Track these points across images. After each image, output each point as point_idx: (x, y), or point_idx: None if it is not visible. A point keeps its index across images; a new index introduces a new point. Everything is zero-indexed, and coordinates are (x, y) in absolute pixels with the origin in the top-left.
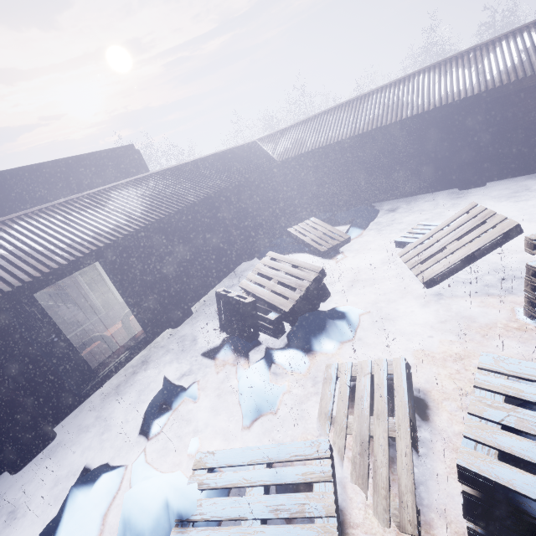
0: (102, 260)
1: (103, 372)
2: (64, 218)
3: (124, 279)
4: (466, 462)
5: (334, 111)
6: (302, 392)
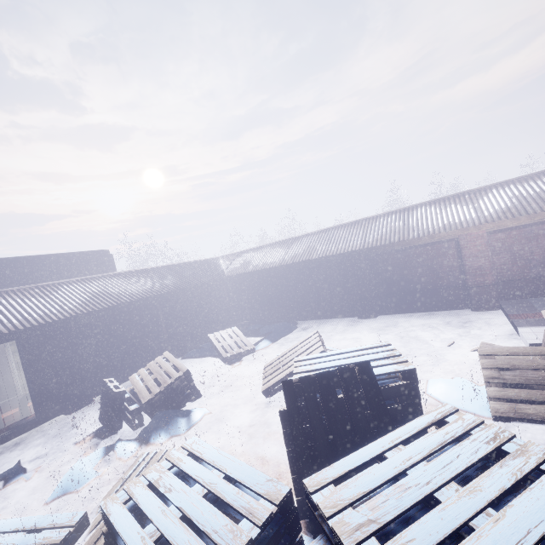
0: (19, 340)
1: None
2: (8, 302)
3: (34, 360)
4: (104, 503)
5: (276, 245)
6: (112, 477)
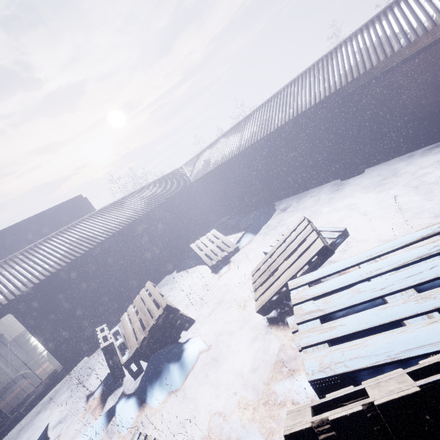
0: (13, 312)
1: (16, 413)
2: None
3: (37, 322)
4: None
5: (229, 133)
6: None
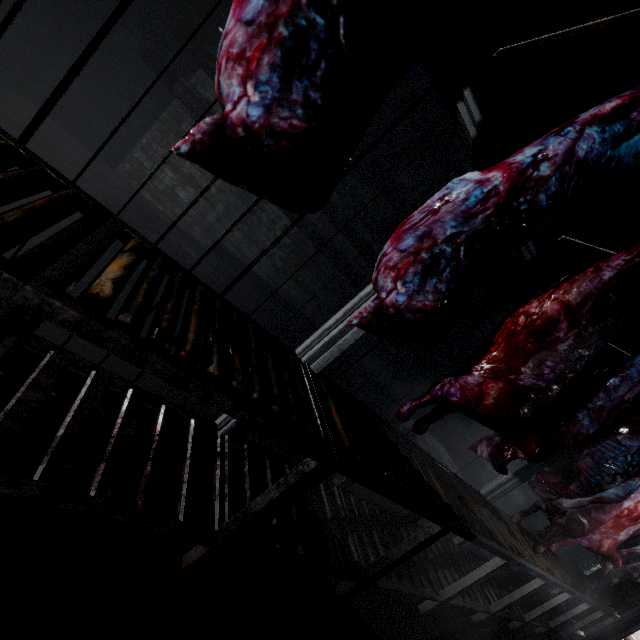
0: None
1: None
2: None
3: None
4: None
5: None
6: None
